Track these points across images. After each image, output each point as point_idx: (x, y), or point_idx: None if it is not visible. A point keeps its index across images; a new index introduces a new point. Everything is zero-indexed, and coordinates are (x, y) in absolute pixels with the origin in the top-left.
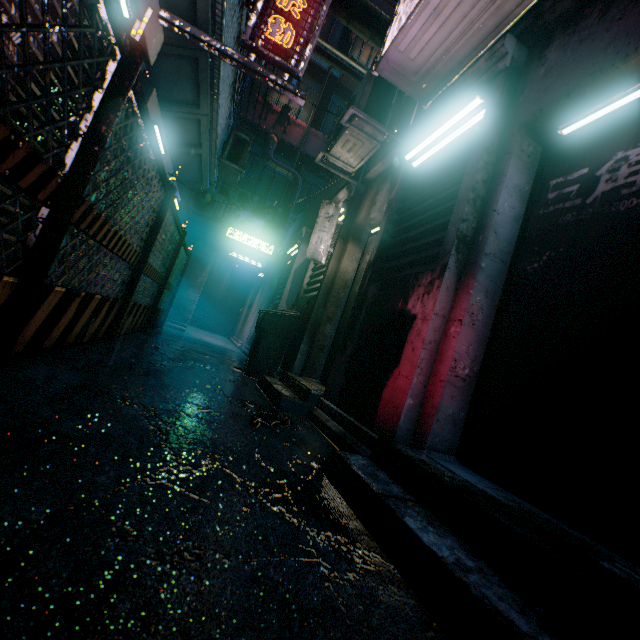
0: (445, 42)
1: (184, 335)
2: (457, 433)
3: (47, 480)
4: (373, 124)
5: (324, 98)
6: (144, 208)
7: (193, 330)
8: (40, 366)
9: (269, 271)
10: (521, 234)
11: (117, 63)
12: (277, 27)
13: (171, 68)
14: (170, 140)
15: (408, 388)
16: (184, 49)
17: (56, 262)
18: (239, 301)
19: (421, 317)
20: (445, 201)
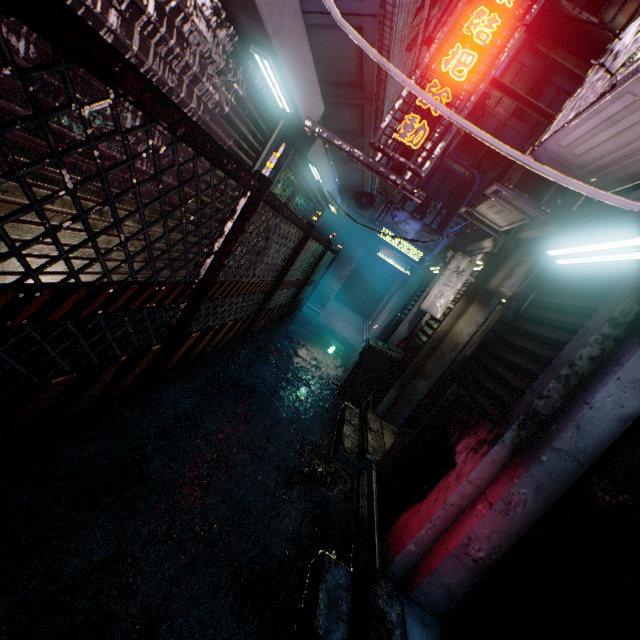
0: (623, 148)
1: (316, 321)
2: (449, 603)
3: (117, 525)
4: (520, 203)
5: (541, 78)
6: (279, 254)
7: (332, 309)
8: (173, 387)
9: (412, 275)
10: (618, 442)
11: (247, 198)
12: (410, 126)
13: (340, 110)
14: (337, 157)
15: (414, 534)
16: (351, 99)
17: (193, 322)
18: (383, 287)
19: (457, 472)
20: (553, 344)
